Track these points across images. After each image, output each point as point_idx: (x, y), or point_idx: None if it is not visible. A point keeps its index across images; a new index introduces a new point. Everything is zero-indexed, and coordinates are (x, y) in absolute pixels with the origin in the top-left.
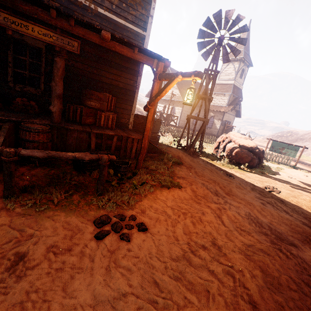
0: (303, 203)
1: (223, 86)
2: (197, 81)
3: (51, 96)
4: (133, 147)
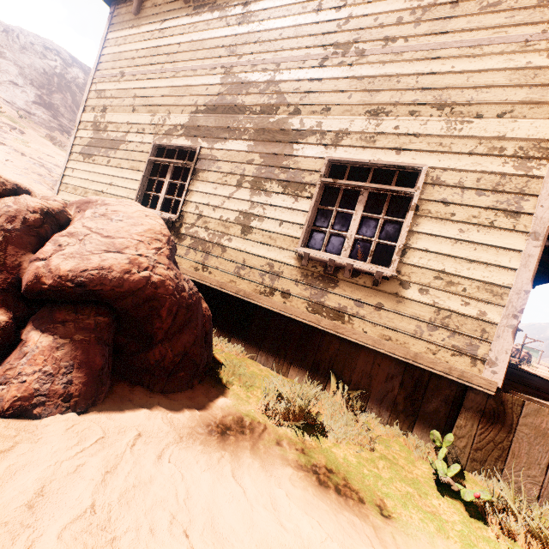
0: None
1: None
2: None
3: None
4: None
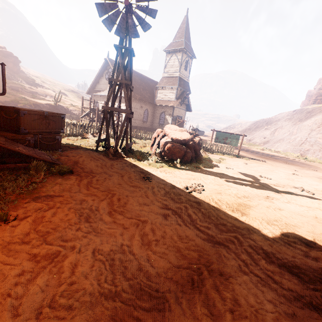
0: (225, 201)
1: (170, 79)
2: (144, 75)
3: None
4: None
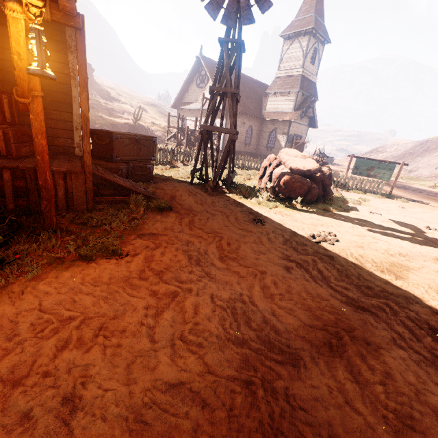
0: (370, 258)
1: (287, 79)
2: (248, 76)
3: None
4: (57, 188)
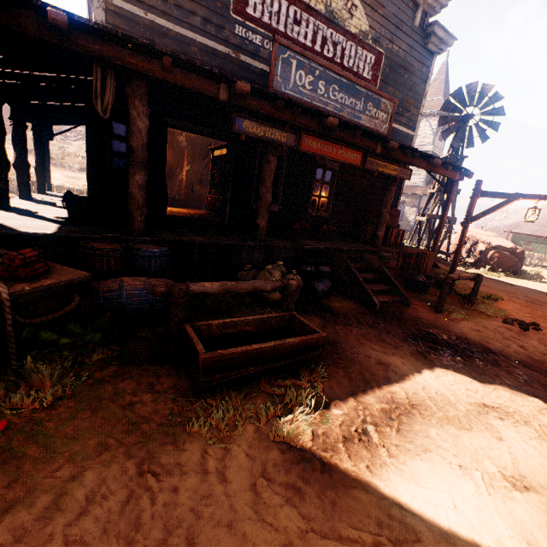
0: None
1: None
2: None
3: (378, 222)
4: (424, 263)
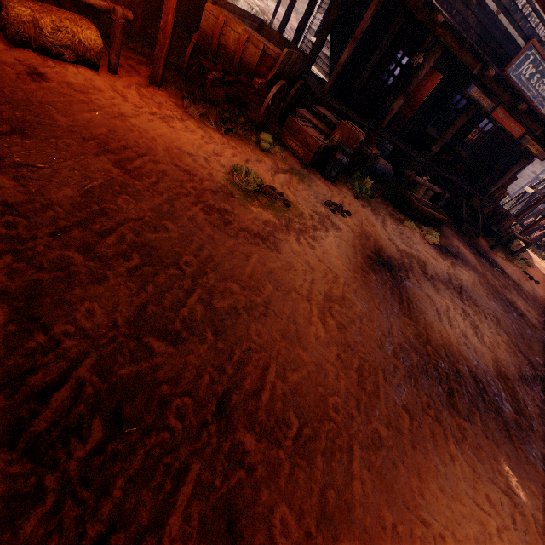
0: None
1: None
2: None
3: (497, 180)
4: (503, 223)
